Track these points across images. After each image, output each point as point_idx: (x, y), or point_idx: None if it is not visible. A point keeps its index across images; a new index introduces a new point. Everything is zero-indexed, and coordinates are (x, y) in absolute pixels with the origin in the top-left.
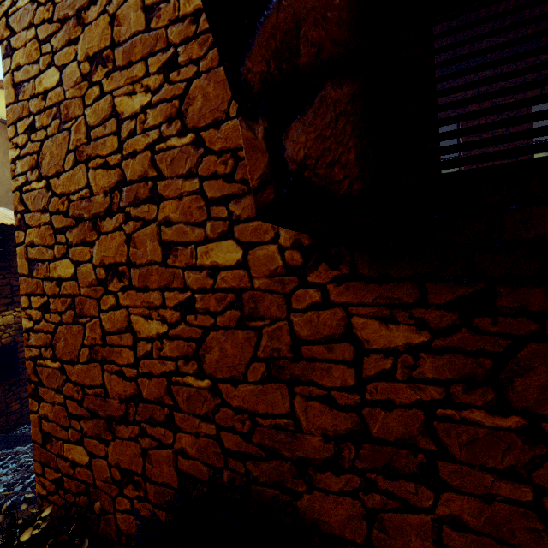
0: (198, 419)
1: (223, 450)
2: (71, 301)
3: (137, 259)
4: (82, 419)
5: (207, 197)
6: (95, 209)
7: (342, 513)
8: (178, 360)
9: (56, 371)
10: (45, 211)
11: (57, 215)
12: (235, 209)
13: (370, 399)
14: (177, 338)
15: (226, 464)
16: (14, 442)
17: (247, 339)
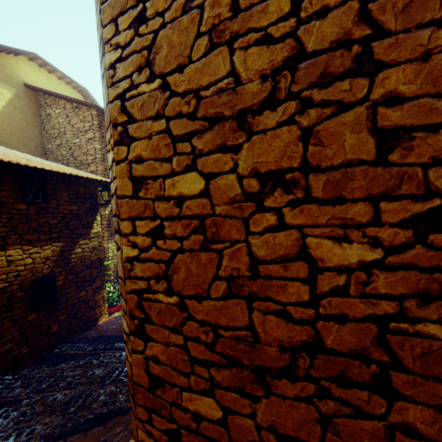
0: None
1: None
2: (198, 224)
3: (322, 161)
4: (212, 365)
5: None
6: (243, 102)
7: None
8: (404, 300)
9: (171, 307)
10: (159, 118)
11: (178, 119)
12: None
13: None
14: (404, 268)
15: None
16: (58, 359)
17: None
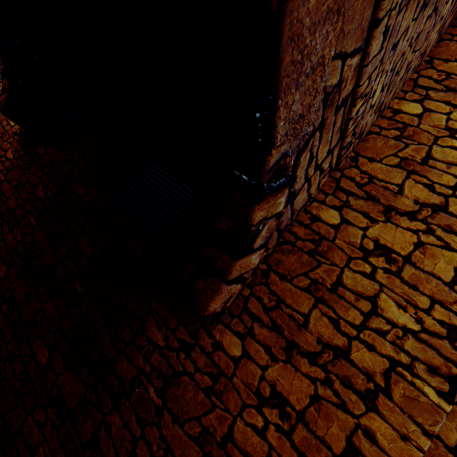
0: None
1: None
2: None
3: None
4: None
5: None
6: None
7: None
8: None
9: None
10: None
11: None
12: None
13: None
14: None
15: None
16: None
17: None
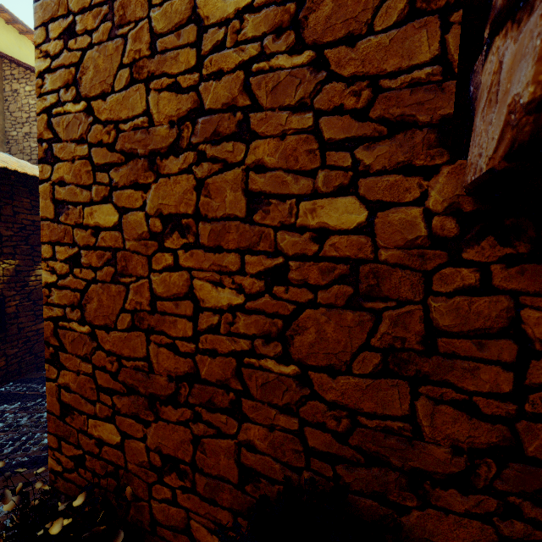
0: (275, 409)
1: (306, 449)
2: (111, 256)
3: (209, 211)
4: (115, 393)
5: (323, 138)
6: (154, 143)
7: (465, 537)
8: (255, 339)
9: (83, 336)
10: (82, 142)
11: (99, 147)
12: (365, 156)
13: (530, 411)
14: (257, 313)
15: (307, 465)
16: (0, 400)
17: (359, 322)
